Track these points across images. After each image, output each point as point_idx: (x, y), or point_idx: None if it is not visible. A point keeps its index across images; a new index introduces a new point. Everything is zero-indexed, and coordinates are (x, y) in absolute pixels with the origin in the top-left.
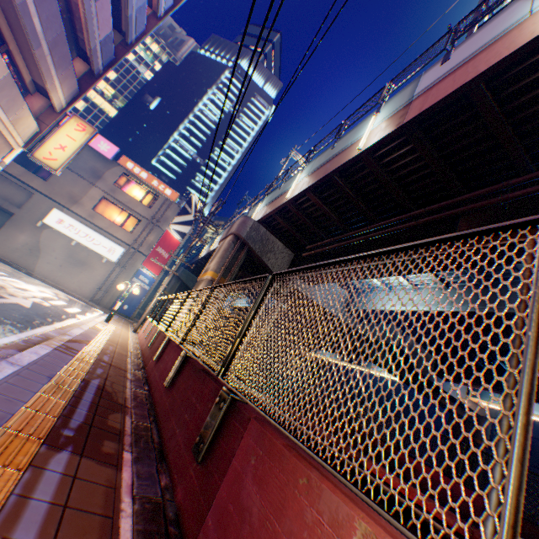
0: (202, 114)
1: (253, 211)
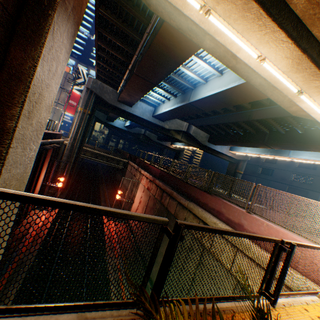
0: None
1: None
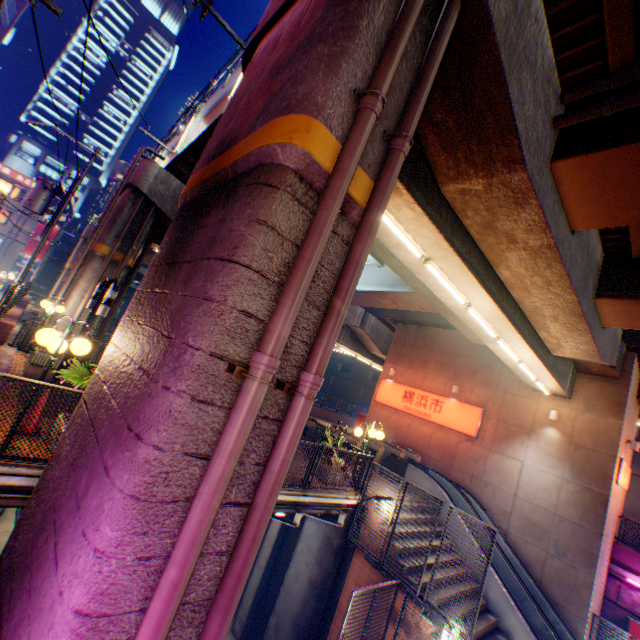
0: (80, 54)
1: None
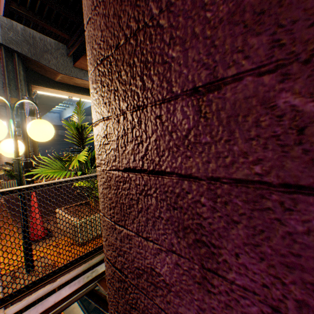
0: None
1: None
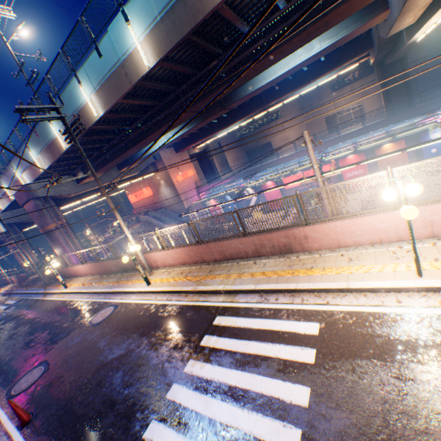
0: None
1: None
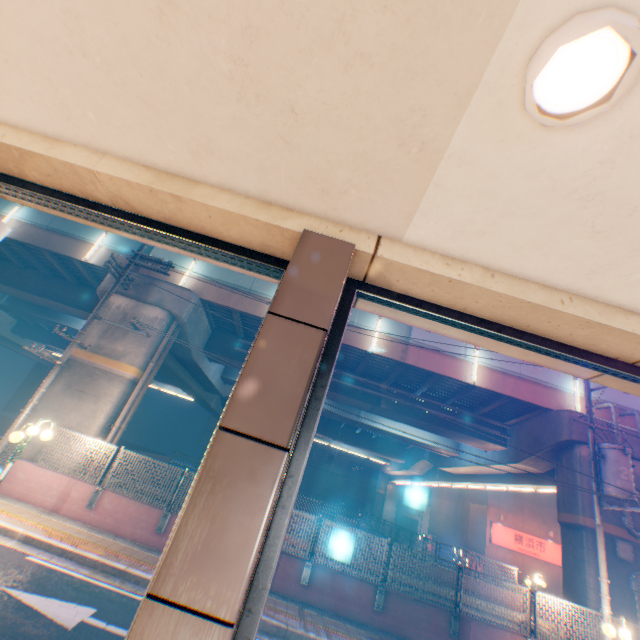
0: None
1: (175, 259)
